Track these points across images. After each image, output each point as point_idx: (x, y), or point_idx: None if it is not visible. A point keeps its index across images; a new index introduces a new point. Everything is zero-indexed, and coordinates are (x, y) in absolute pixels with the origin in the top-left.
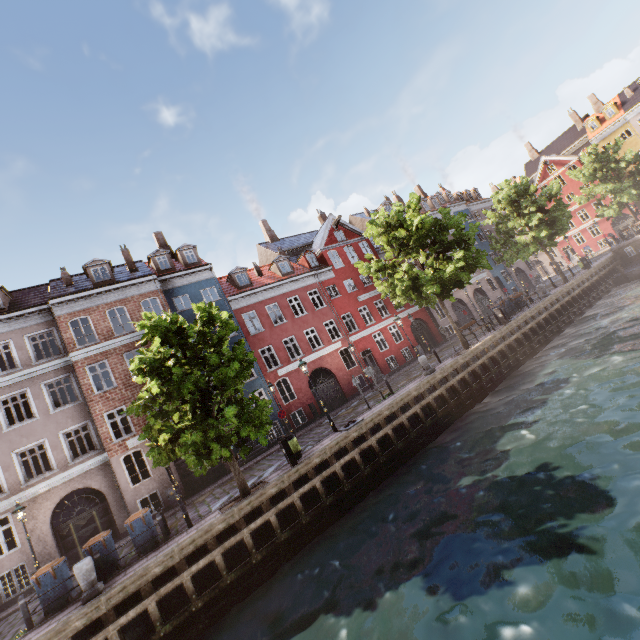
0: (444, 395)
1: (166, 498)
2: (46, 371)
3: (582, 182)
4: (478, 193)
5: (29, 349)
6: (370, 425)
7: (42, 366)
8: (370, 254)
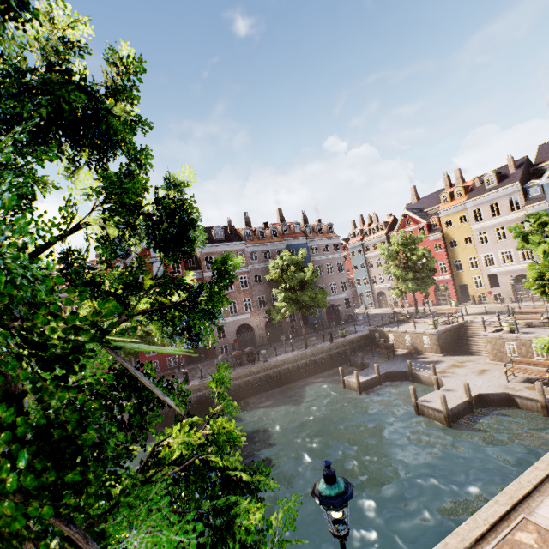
0: None
1: None
2: None
3: (384, 258)
4: (332, 228)
5: None
6: None
7: None
8: None
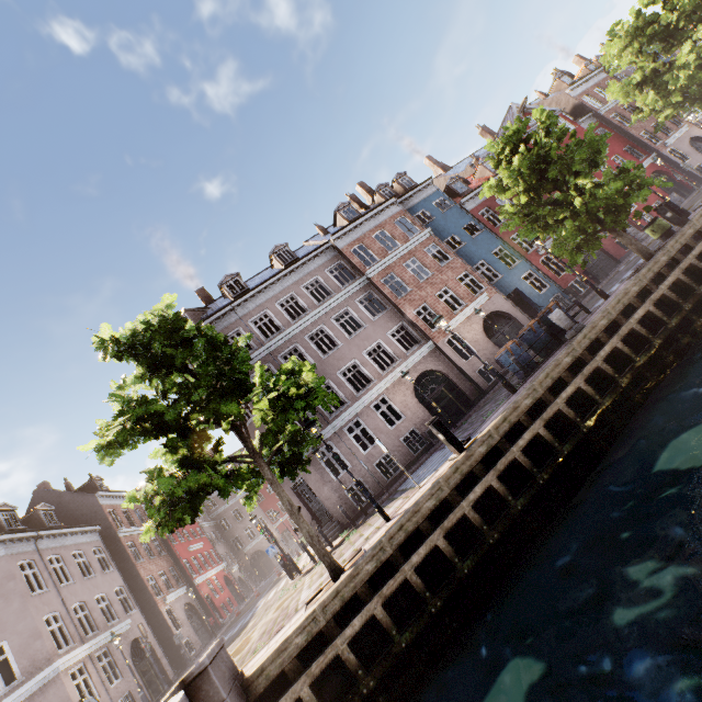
0: None
1: (497, 367)
2: (353, 291)
3: None
4: None
5: (332, 280)
6: None
7: (350, 287)
8: (613, 81)
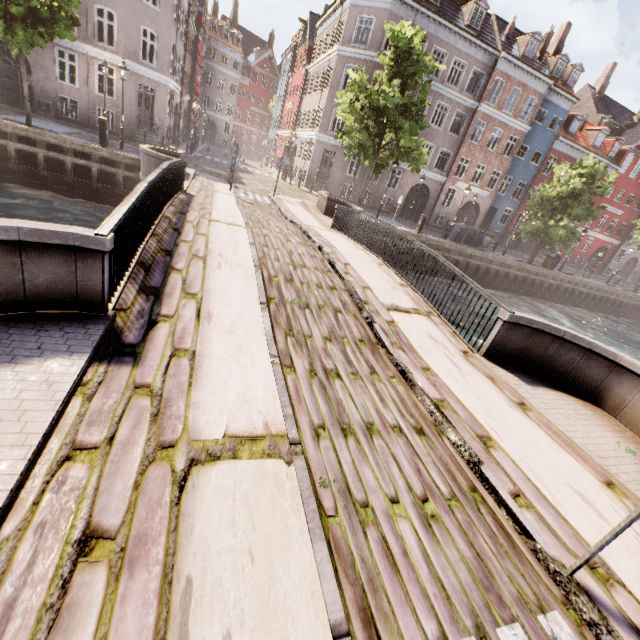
0: (610, 300)
1: (444, 223)
2: (464, 103)
3: None
4: None
5: (468, 79)
6: (583, 283)
7: (466, 99)
8: None
